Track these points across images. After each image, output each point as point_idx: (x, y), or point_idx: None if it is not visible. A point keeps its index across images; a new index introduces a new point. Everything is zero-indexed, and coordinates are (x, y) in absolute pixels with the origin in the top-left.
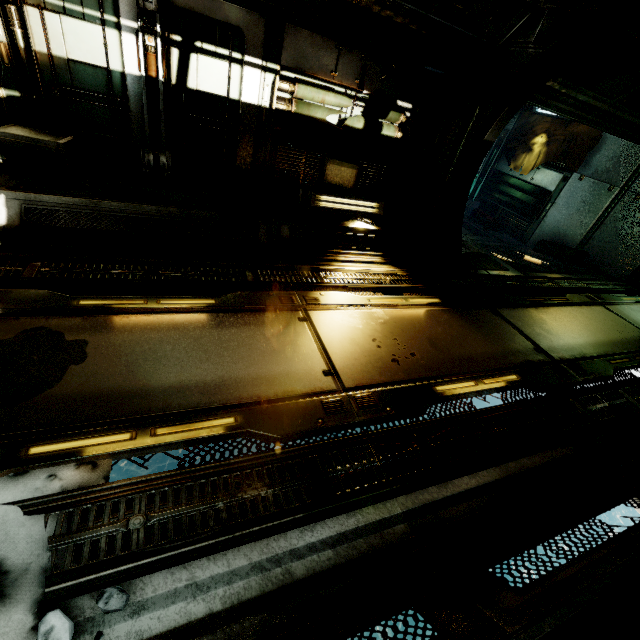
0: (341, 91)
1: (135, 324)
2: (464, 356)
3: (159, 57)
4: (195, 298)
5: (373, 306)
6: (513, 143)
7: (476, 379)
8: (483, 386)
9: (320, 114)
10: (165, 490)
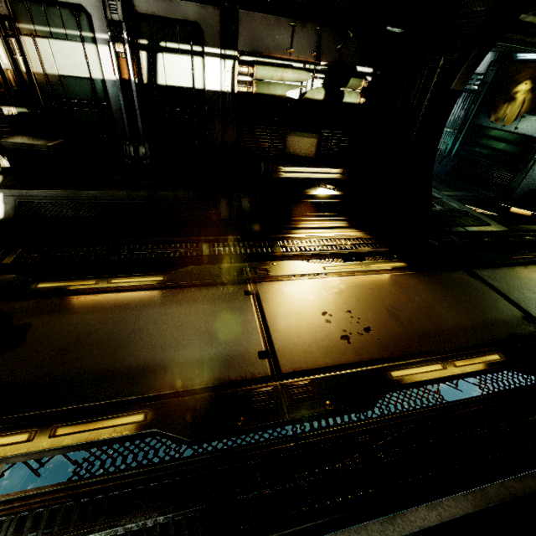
0: (300, 66)
1: (81, 305)
2: (431, 330)
3: (129, 61)
4: (145, 275)
5: (328, 274)
6: (492, 95)
7: (444, 360)
8: (453, 370)
9: (280, 91)
10: (43, 510)
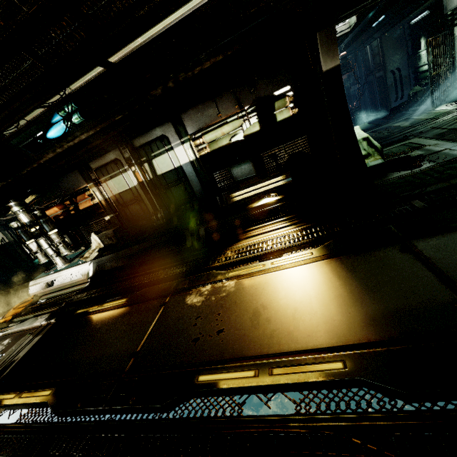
0: (235, 118)
1: (85, 321)
2: (283, 329)
3: (139, 172)
4: (119, 299)
5: (229, 279)
6: None
7: (263, 367)
8: (263, 379)
9: (225, 142)
10: None
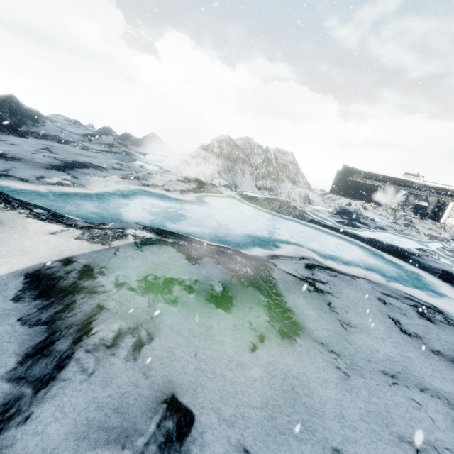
0: None
1: None
2: None
3: None
4: None
5: None
6: None
7: None
8: None
9: None
10: None
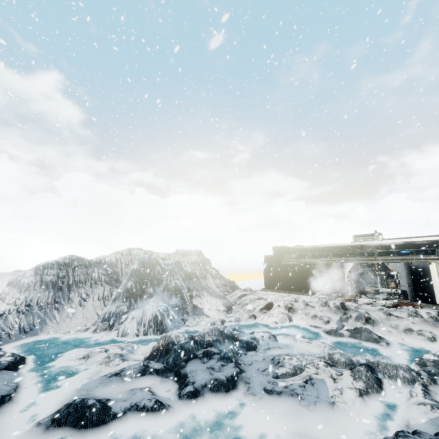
0: None
1: None
2: None
3: None
4: None
5: None
6: None
7: None
8: None
9: None
10: None
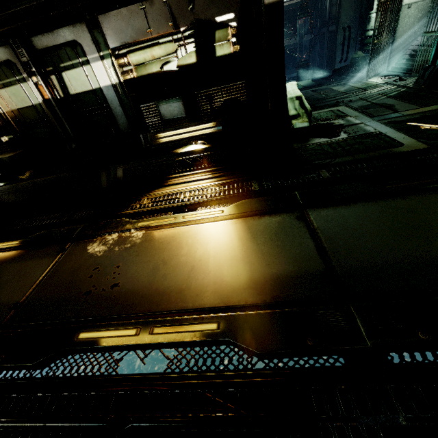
0: (169, 40)
1: None
2: (176, 287)
3: (43, 86)
4: (11, 241)
5: (138, 229)
6: None
7: (145, 325)
8: (143, 338)
9: (155, 68)
10: None
